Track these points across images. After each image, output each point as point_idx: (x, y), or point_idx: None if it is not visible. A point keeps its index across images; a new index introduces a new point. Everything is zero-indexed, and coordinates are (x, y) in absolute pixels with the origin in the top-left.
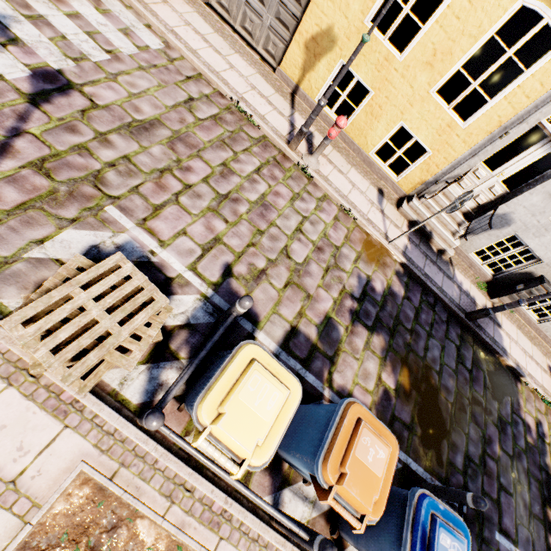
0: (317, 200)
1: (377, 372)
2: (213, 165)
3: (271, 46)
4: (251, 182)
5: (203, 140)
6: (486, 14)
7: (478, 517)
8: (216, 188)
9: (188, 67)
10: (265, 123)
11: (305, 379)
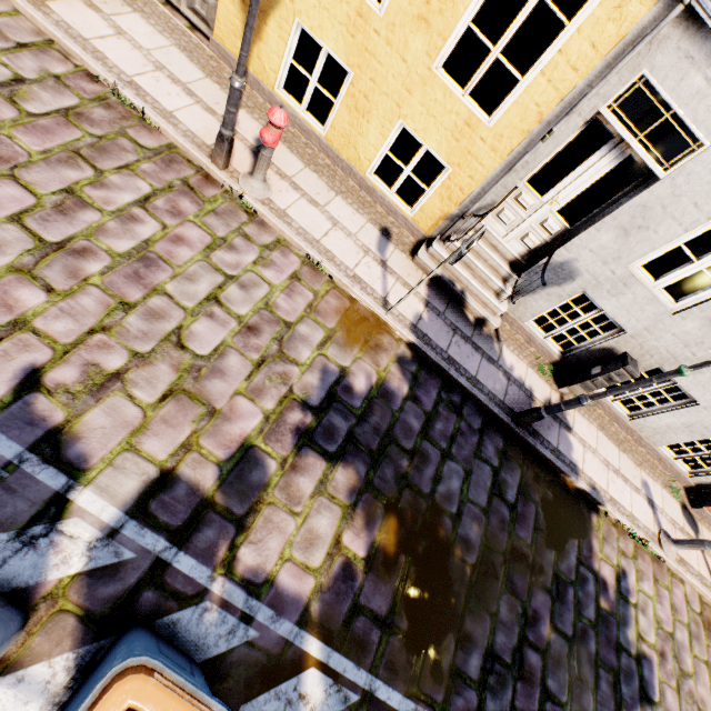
0: (261, 248)
1: (334, 532)
2: (43, 192)
3: (199, 3)
4: (125, 221)
5: (30, 150)
6: None
7: None
8: (40, 231)
9: (25, 28)
10: (173, 124)
11: (173, 567)
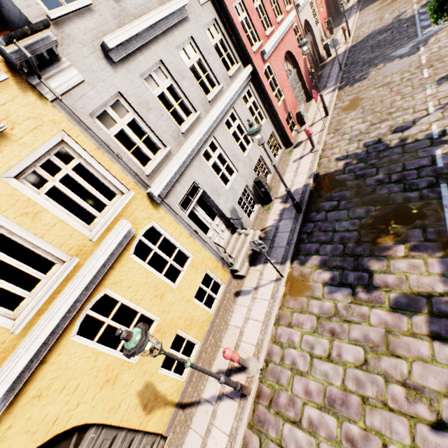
0: (283, 349)
1: (402, 259)
2: None
3: None
4: (315, 427)
5: None
6: (136, 273)
7: (440, 177)
8: None
9: None
10: (236, 431)
11: None
